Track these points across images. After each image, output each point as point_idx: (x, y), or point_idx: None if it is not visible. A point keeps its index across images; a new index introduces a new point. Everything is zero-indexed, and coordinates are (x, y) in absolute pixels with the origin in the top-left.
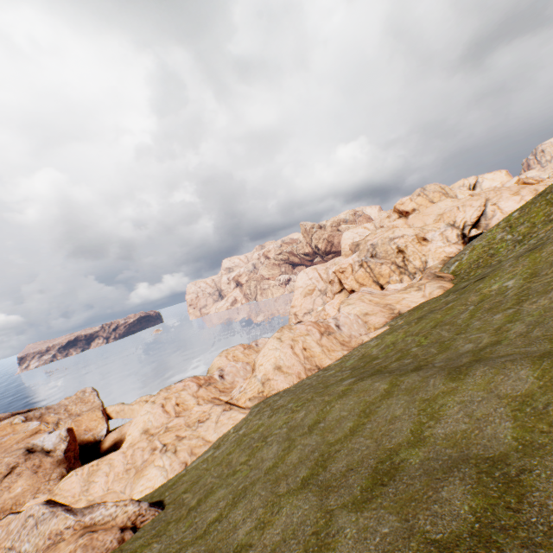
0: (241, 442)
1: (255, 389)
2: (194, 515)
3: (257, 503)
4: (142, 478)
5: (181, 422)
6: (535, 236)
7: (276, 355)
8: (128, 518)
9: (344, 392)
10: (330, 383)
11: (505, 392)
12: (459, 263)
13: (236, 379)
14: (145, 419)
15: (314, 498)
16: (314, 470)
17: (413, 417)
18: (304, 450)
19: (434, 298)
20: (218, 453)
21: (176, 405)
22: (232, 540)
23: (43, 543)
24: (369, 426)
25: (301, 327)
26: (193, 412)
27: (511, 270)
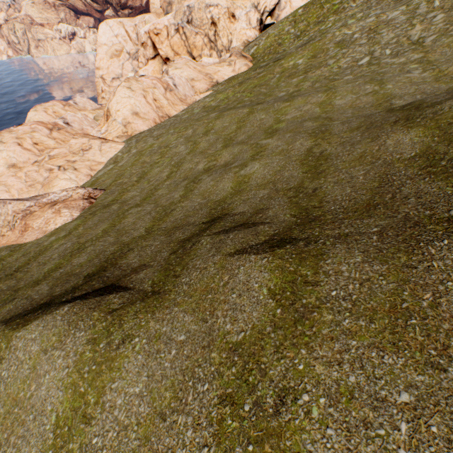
0: (143, 154)
1: (119, 130)
2: (146, 180)
3: (198, 160)
4: (53, 188)
5: (64, 151)
6: (308, 35)
7: (131, 103)
8: (83, 195)
9: (218, 117)
10: (196, 118)
11: (314, 102)
12: (257, 48)
13: (84, 127)
14: (4, 156)
15: (239, 146)
16: (226, 143)
17: (273, 117)
18: (210, 141)
19: (242, 73)
20: (122, 164)
21: (35, 145)
22: (196, 171)
23: (14, 217)
24: (248, 124)
25: (146, 80)
26: (72, 144)
27: (301, 53)
